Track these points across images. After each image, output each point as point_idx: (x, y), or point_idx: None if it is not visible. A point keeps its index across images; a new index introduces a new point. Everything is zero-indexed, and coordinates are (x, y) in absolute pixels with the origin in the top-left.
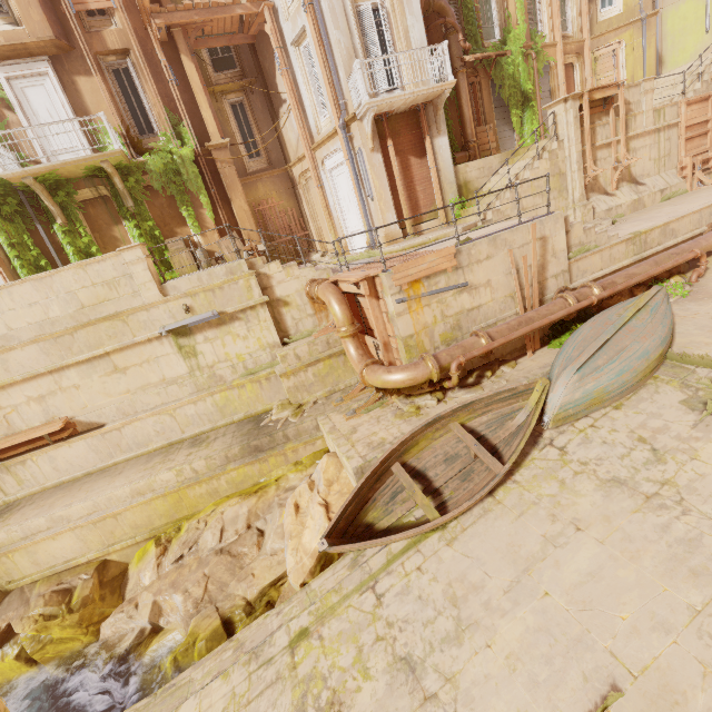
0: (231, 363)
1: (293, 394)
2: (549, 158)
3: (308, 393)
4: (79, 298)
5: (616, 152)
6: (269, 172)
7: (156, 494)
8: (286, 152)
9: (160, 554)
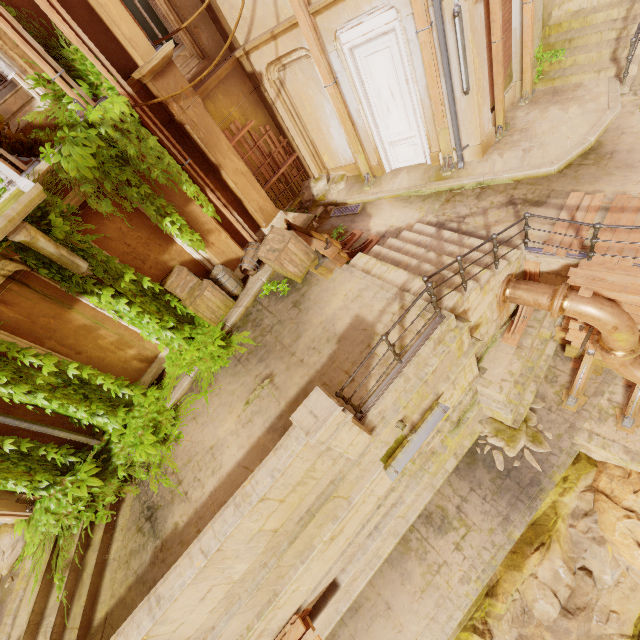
0: (437, 428)
1: (513, 418)
2: None
3: (520, 404)
4: (266, 530)
5: None
6: (216, 76)
7: (465, 609)
8: (224, 23)
9: (490, 639)
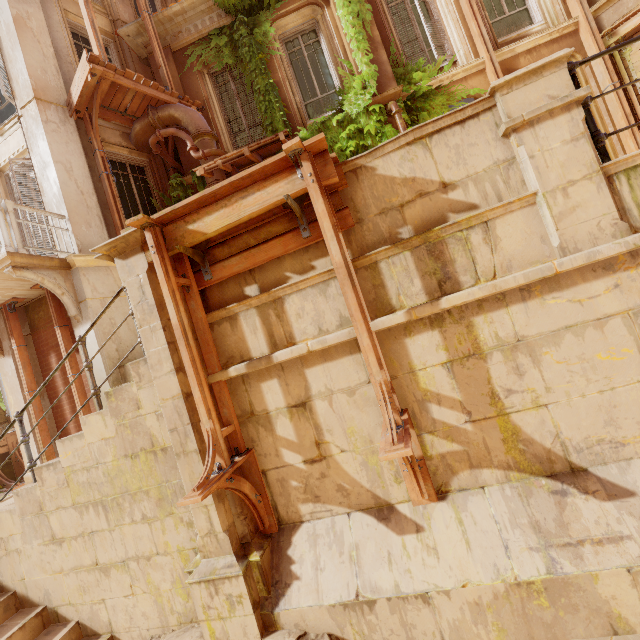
0: None
1: None
2: (111, 408)
3: None
4: None
5: (410, 363)
6: None
7: None
8: None
9: None
